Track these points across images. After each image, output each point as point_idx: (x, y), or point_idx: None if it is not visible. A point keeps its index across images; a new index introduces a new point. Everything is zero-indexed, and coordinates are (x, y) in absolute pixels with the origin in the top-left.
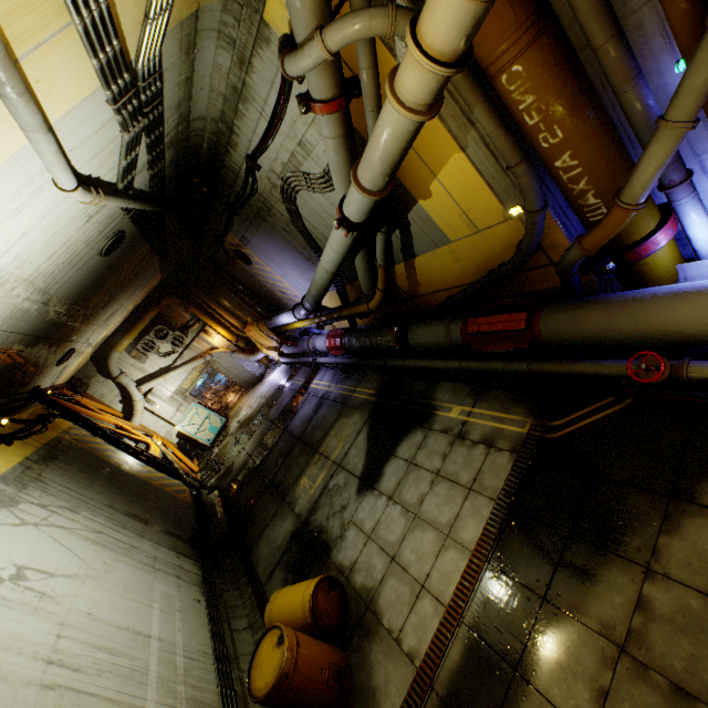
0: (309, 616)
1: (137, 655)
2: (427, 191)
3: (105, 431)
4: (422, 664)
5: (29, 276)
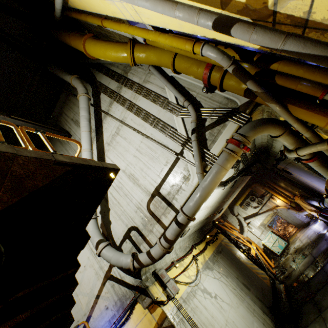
0: None
1: None
2: None
3: (233, 240)
4: None
5: (213, 202)
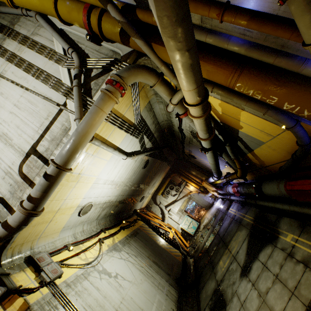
0: None
1: None
2: (240, 126)
3: (153, 226)
4: None
5: (123, 180)
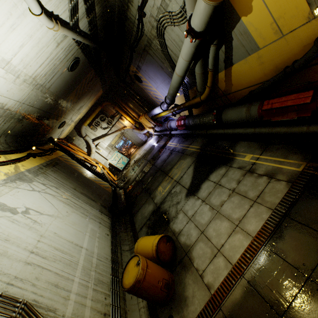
0: (154, 253)
1: (74, 255)
2: (249, 8)
3: (78, 159)
4: (214, 293)
5: (32, 74)
